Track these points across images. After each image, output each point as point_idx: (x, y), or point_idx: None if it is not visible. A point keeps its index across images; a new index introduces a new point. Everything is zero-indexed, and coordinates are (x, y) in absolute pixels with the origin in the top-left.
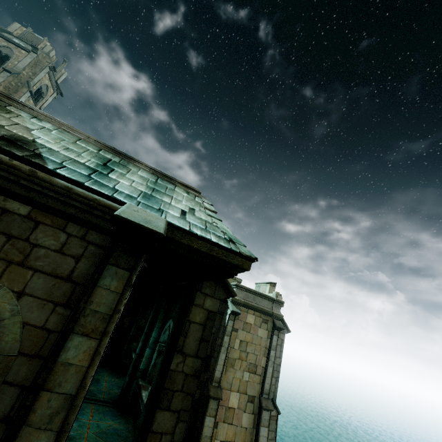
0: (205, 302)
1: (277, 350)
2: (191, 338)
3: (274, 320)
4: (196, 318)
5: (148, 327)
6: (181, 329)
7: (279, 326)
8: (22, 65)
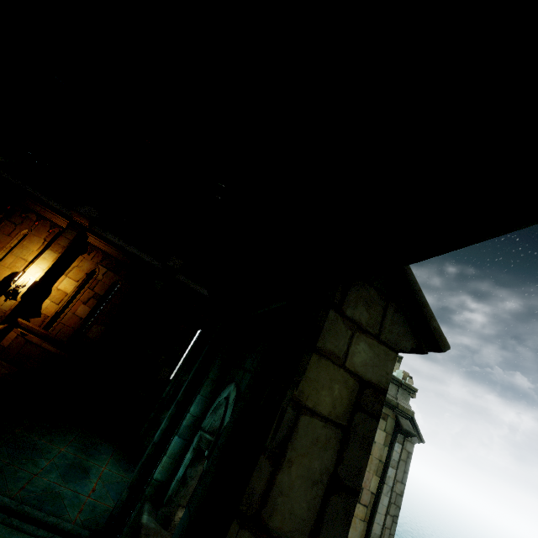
0: (351, 348)
1: (398, 469)
2: (298, 472)
3: (398, 417)
4: (320, 396)
5: (184, 390)
6: (266, 431)
7: (407, 429)
8: None
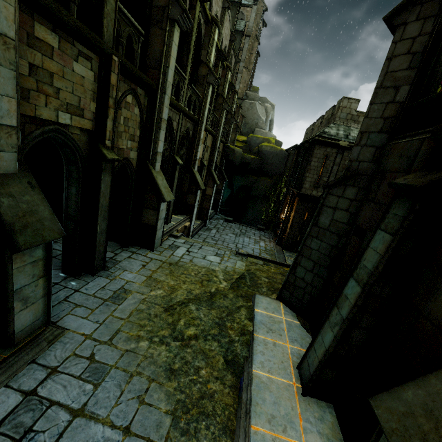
0: None
1: None
2: None
3: None
4: None
5: None
6: None
7: None
8: (251, 23)
